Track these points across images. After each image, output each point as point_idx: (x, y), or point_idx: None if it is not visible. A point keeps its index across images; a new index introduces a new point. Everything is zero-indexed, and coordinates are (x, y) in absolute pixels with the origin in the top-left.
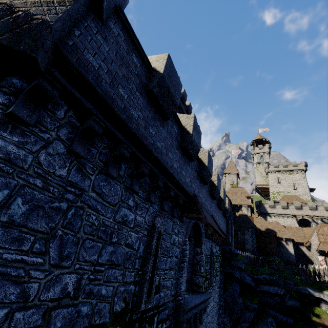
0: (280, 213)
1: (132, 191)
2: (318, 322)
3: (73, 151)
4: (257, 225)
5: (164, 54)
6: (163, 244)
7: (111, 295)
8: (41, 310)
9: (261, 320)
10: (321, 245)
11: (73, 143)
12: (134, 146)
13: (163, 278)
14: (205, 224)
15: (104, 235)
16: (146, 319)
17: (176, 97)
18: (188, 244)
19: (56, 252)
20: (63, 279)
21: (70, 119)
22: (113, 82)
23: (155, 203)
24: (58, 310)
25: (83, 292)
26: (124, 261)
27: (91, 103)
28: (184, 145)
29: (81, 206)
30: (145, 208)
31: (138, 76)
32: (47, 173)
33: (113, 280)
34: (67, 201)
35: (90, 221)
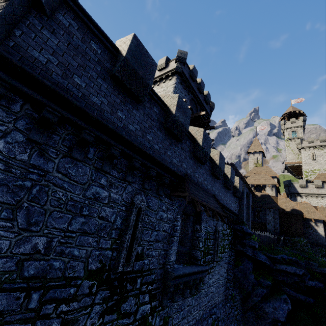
0: (313, 193)
1: (104, 172)
2: None
3: (29, 139)
4: (281, 206)
5: (131, 34)
6: (147, 219)
7: (85, 257)
8: (14, 260)
9: (274, 296)
10: None
11: (30, 132)
12: (100, 131)
13: (147, 248)
14: (188, 201)
15: (73, 208)
16: (127, 279)
17: (146, 78)
18: (179, 220)
19: (23, 220)
20: (33, 239)
21: (27, 111)
22: (66, 73)
23: (135, 182)
24: (30, 262)
25: (54, 251)
26: (98, 230)
27: (44, 96)
28: (166, 126)
29: (46, 184)
30: (122, 187)
31: (99, 63)
32: (8, 158)
33: (86, 245)
34: (31, 180)
35: (57, 197)
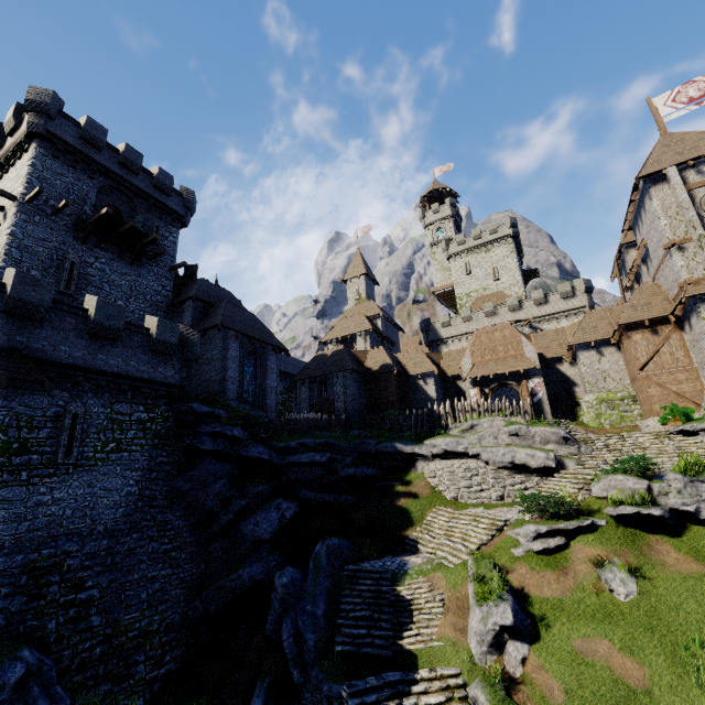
0: (462, 334)
1: None
2: (402, 490)
3: None
4: (369, 364)
5: None
6: None
7: None
8: None
9: (262, 505)
10: (474, 370)
11: None
12: None
13: None
14: None
15: None
16: None
17: None
18: None
19: None
20: None
21: None
22: None
23: None
24: None
25: None
26: None
27: None
28: None
29: None
30: None
31: None
32: None
33: None
34: None
35: None
